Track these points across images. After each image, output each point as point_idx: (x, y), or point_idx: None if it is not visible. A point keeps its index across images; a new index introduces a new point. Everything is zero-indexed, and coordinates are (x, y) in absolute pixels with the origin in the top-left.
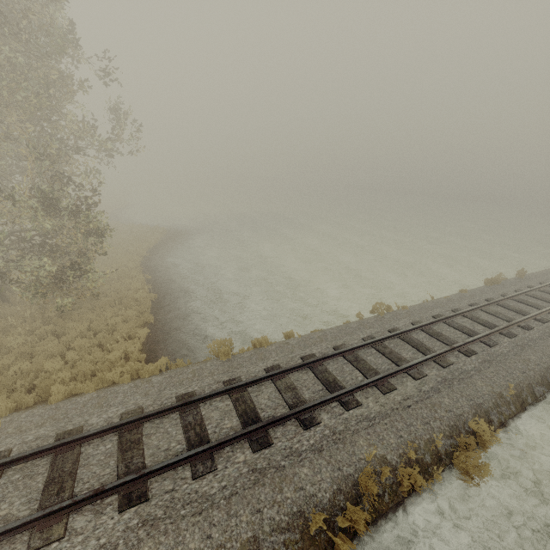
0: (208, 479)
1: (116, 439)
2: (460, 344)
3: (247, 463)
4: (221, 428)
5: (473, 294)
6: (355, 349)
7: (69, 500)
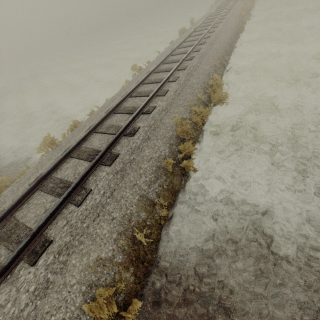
0: (89, 198)
1: None
2: (185, 56)
3: (110, 173)
4: (78, 173)
5: (177, 40)
6: (135, 90)
7: None
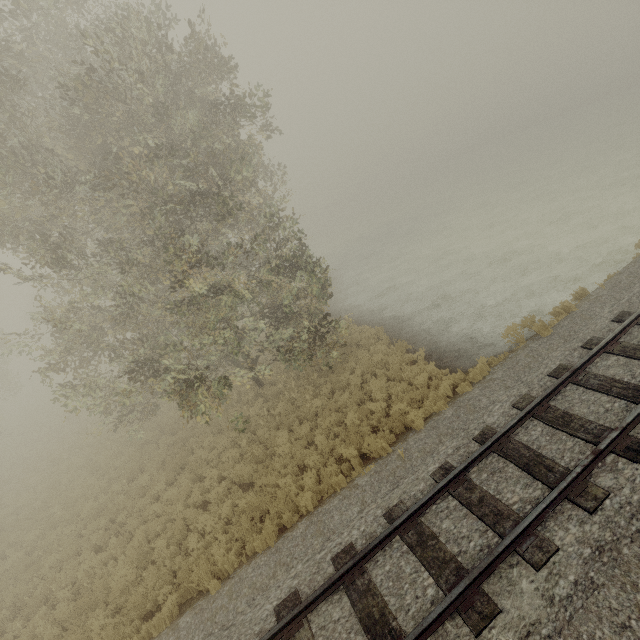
0: None
1: (538, 422)
2: None
3: None
4: None
5: None
6: None
7: (577, 467)
